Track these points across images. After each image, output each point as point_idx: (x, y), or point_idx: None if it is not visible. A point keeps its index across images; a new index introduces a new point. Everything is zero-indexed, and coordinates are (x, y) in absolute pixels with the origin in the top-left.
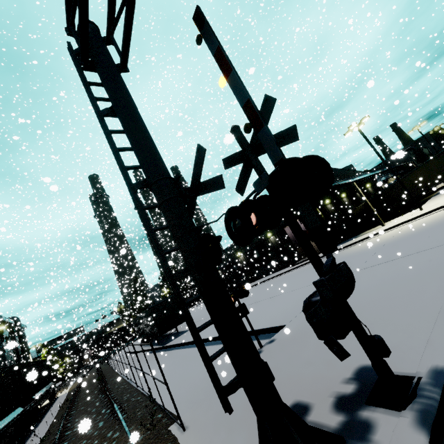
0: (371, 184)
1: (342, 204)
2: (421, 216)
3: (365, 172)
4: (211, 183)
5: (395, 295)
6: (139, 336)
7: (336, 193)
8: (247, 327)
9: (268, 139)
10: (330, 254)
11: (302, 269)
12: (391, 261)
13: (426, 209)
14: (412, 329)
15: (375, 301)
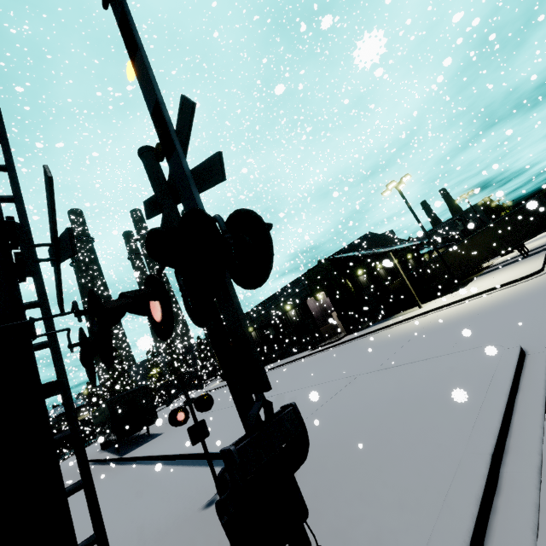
0: (413, 256)
1: (377, 276)
2: (461, 300)
3: (408, 241)
4: (64, 241)
5: (407, 425)
6: (98, 436)
7: (372, 262)
8: (222, 445)
9: (180, 172)
10: (260, 394)
11: (321, 355)
12: (416, 362)
13: (467, 293)
14: (413, 503)
15: (381, 430)
